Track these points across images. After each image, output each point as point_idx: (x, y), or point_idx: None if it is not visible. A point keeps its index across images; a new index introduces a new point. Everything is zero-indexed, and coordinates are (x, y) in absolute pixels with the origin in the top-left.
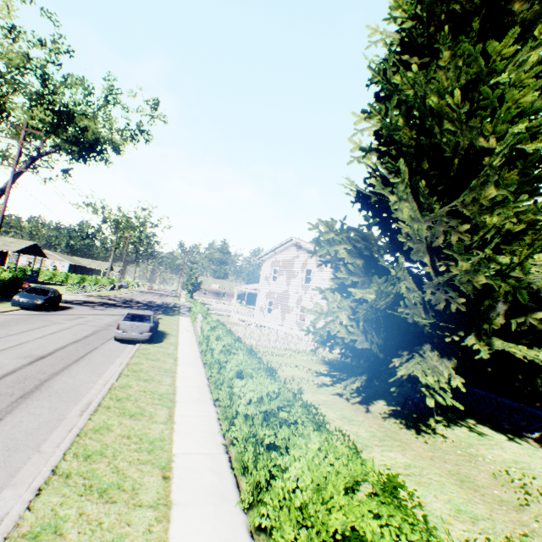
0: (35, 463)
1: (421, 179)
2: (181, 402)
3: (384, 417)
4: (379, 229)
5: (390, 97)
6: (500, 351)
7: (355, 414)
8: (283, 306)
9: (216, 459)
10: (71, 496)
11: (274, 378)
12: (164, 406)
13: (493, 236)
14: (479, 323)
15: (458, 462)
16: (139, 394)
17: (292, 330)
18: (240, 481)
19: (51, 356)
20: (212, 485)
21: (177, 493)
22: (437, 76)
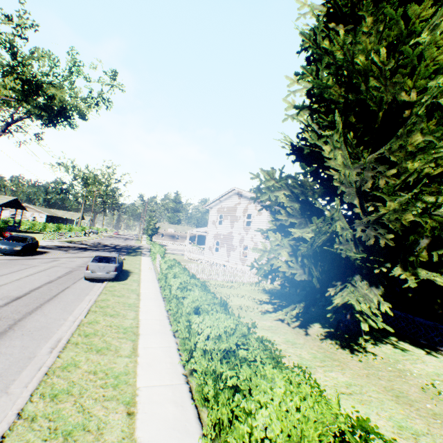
0: (2, 406)
1: (349, 132)
2: (144, 335)
3: (321, 339)
4: (311, 177)
5: (319, 61)
6: (418, 278)
7: (296, 337)
8: (228, 246)
9: (177, 390)
10: (35, 442)
11: (229, 312)
12: (128, 340)
13: (413, 180)
14: (405, 255)
15: (390, 378)
16: (105, 329)
17: (236, 265)
18: (201, 412)
19: (26, 297)
20: (175, 419)
21: (141, 430)
22: (360, 41)
